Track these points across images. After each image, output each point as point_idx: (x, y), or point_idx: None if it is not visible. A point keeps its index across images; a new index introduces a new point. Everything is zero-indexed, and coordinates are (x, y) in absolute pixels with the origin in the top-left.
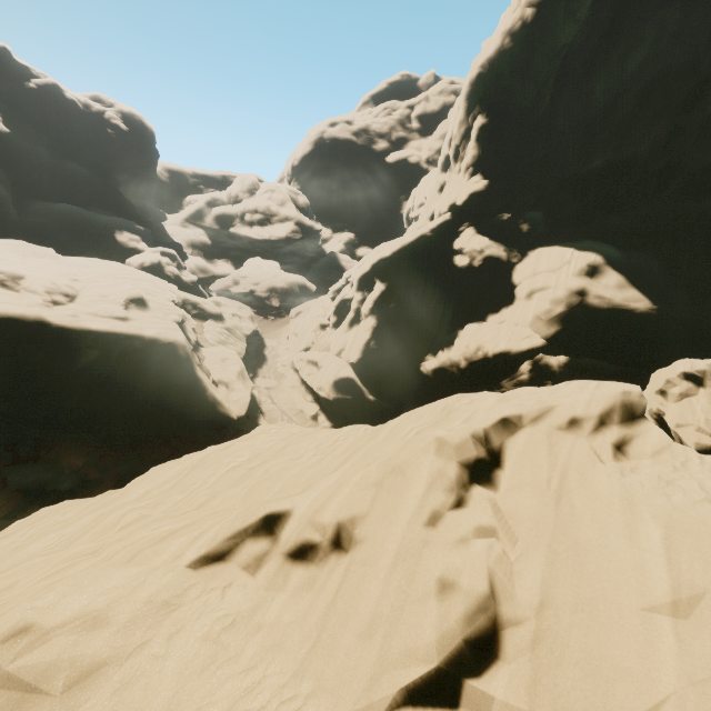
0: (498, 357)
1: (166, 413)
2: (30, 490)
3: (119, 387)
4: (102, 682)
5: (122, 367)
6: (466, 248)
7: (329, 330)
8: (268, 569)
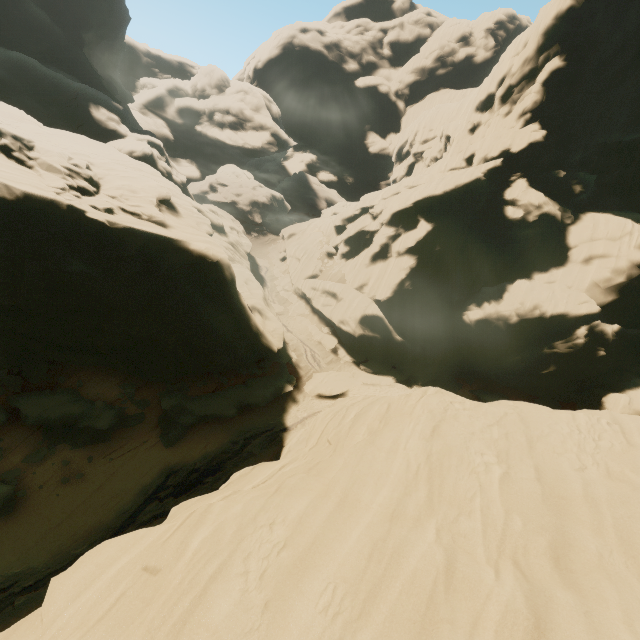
0: (554, 318)
1: (219, 345)
2: (53, 426)
3: (168, 310)
4: None
5: (171, 286)
6: (521, 200)
7: (338, 260)
8: None
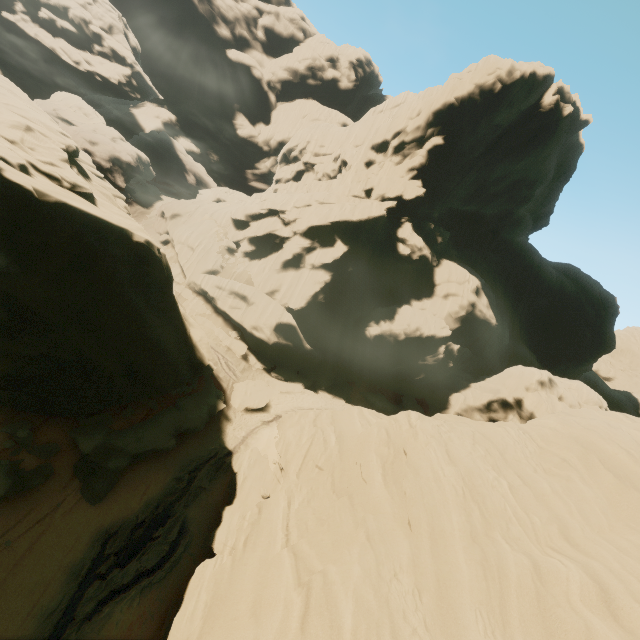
0: (427, 338)
1: (165, 365)
2: None
3: (107, 322)
4: None
5: (111, 290)
6: (410, 241)
7: (241, 257)
8: None
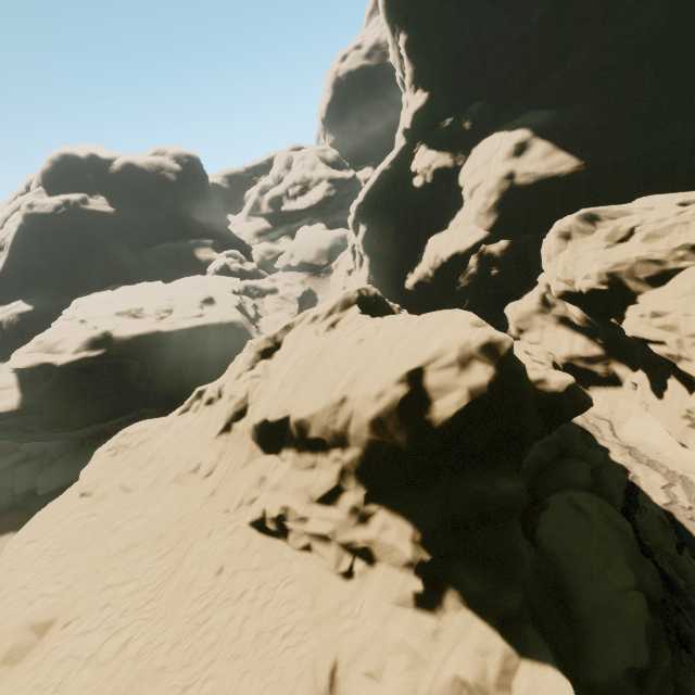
0: (451, 259)
1: None
2: None
3: (209, 358)
4: (146, 444)
5: (207, 346)
6: (417, 169)
7: (353, 274)
8: (199, 410)
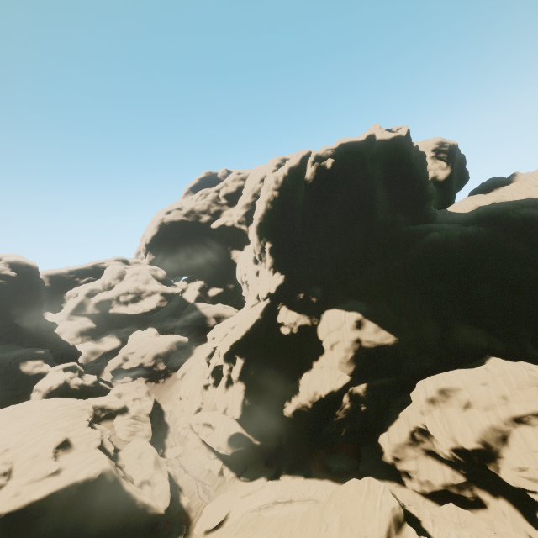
0: (328, 396)
1: None
2: None
3: None
4: None
5: (65, 520)
6: (285, 322)
7: (211, 389)
8: None
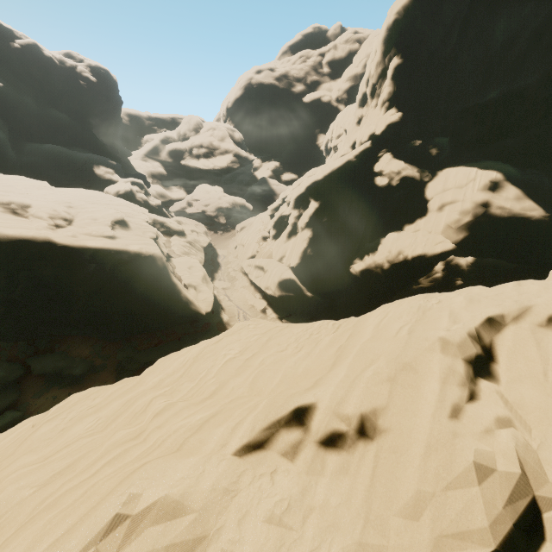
0: (416, 259)
1: (151, 312)
2: (50, 375)
3: (113, 292)
4: None
5: (115, 276)
6: (385, 170)
7: (270, 241)
8: (305, 456)
